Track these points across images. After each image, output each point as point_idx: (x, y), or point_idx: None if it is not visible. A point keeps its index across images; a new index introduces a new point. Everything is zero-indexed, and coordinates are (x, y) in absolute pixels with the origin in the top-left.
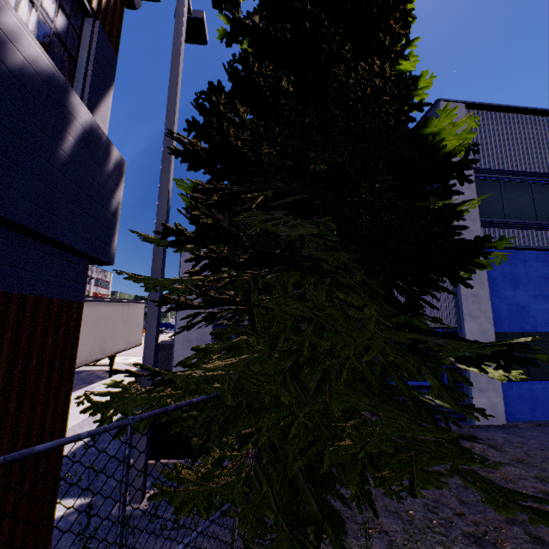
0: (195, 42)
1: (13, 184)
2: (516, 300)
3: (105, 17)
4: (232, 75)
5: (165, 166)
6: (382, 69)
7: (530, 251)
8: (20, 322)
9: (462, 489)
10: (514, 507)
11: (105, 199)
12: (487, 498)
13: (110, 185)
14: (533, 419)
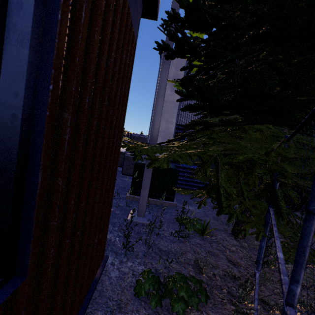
0: None
1: None
2: None
3: None
4: None
5: None
6: None
7: None
8: (116, 0)
9: None
10: None
11: None
12: None
13: None
14: None
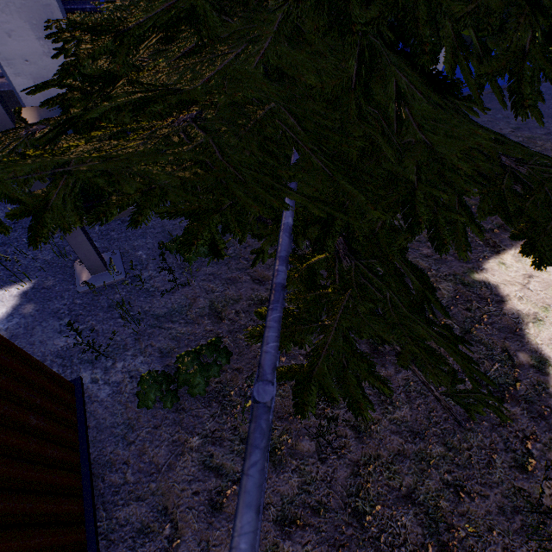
0: None
1: None
2: None
3: None
4: None
5: None
6: None
7: None
8: None
9: None
10: None
11: None
12: None
13: None
14: None
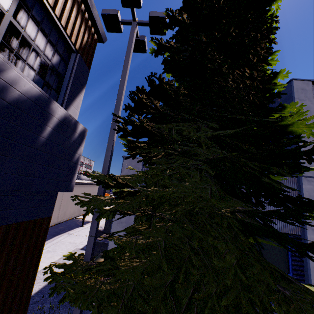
0: (140, 52)
1: (3, 167)
2: None
3: (84, 51)
4: (150, 83)
5: (113, 126)
6: (251, 73)
7: None
8: (4, 241)
9: None
10: None
11: (71, 155)
12: None
13: (74, 146)
14: None
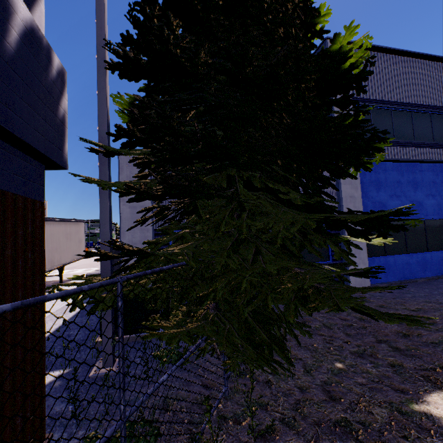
0: None
1: None
2: (379, 199)
3: None
4: None
5: (101, 83)
6: None
7: (389, 163)
8: None
9: (347, 327)
10: (395, 320)
11: (53, 104)
12: (378, 317)
13: (55, 92)
14: (387, 281)
